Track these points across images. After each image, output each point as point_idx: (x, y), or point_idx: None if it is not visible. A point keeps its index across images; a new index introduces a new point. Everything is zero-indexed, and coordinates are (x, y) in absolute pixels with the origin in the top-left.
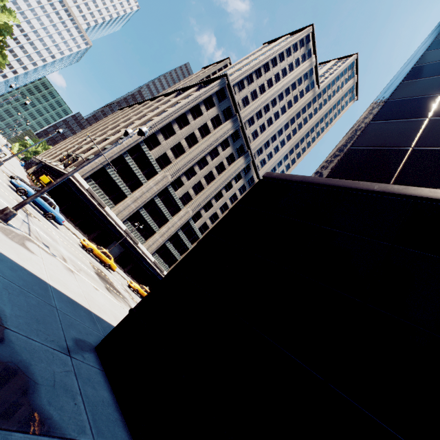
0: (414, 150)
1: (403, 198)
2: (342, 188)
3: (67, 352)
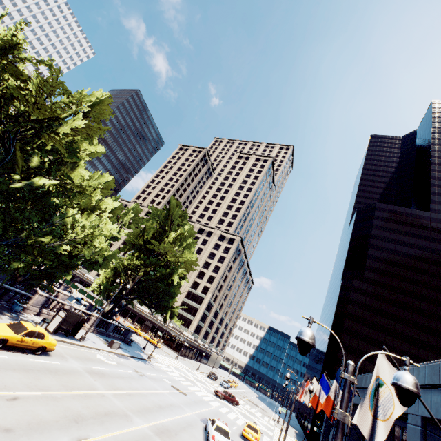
0: None
1: None
2: None
3: None
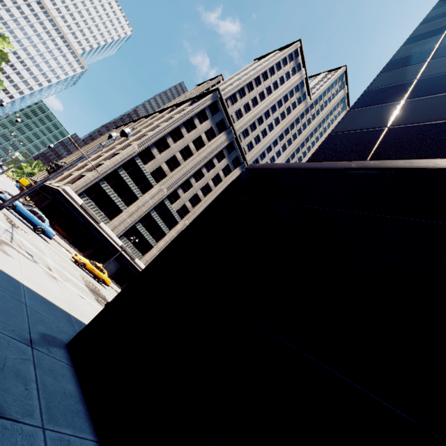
0: (390, 129)
1: (379, 171)
2: (321, 169)
3: (28, 343)
